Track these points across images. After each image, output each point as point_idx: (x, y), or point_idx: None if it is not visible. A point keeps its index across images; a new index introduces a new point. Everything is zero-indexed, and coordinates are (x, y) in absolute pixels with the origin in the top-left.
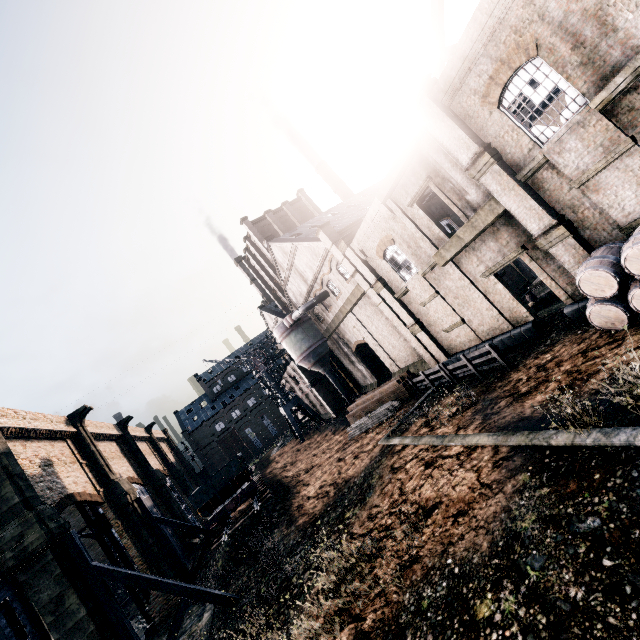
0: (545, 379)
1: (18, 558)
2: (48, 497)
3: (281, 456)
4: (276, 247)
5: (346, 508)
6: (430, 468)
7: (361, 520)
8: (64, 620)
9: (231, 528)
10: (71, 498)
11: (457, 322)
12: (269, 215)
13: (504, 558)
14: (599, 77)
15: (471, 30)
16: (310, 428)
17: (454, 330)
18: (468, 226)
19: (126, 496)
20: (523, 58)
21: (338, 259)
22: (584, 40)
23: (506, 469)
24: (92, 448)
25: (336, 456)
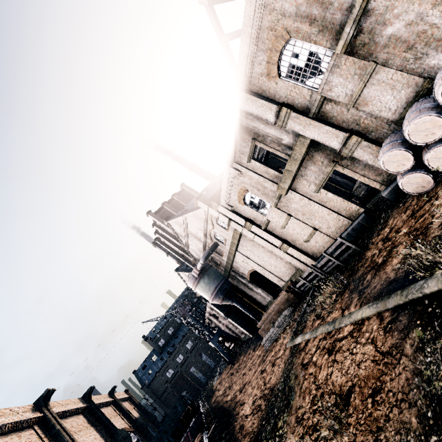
0: (393, 246)
1: None
2: None
3: (220, 383)
4: (173, 223)
5: (277, 417)
6: (332, 354)
7: (291, 427)
8: None
9: None
10: None
11: (311, 231)
12: (165, 205)
13: (441, 432)
14: (334, 34)
15: (244, 39)
16: (236, 352)
17: (312, 238)
18: (291, 160)
19: None
20: (282, 42)
21: (215, 216)
22: (315, 17)
23: (397, 331)
24: (57, 427)
25: (259, 369)
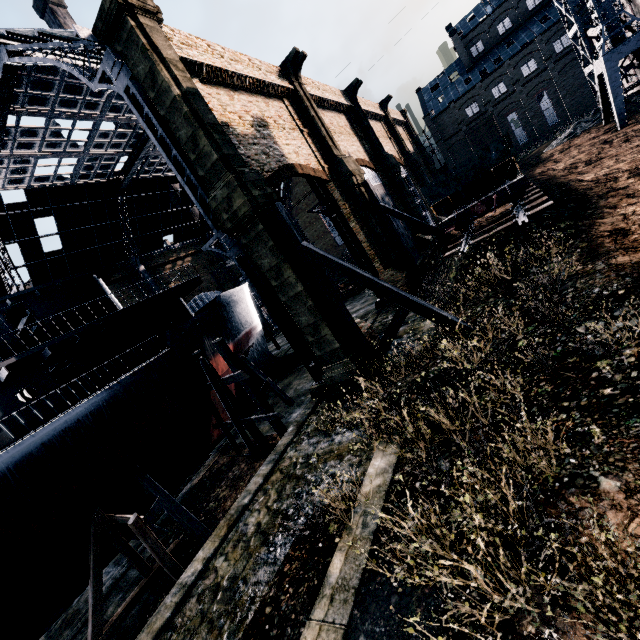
0: None
1: (232, 221)
2: (264, 163)
3: (565, 152)
4: None
5: None
6: None
7: None
8: (286, 288)
9: (474, 238)
10: (291, 169)
11: None
12: None
13: None
14: None
15: None
16: None
17: None
18: None
19: (351, 177)
20: None
21: None
22: None
23: None
24: (311, 114)
25: None
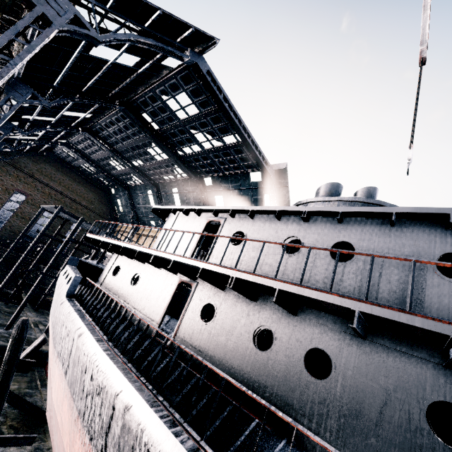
0: None
1: None
2: None
3: None
4: None
5: None
6: None
7: None
8: None
9: None
10: None
11: None
12: None
13: None
14: None
15: None
16: None
17: None
18: None
19: None
20: None
21: None
22: None
23: None
24: None
25: None
